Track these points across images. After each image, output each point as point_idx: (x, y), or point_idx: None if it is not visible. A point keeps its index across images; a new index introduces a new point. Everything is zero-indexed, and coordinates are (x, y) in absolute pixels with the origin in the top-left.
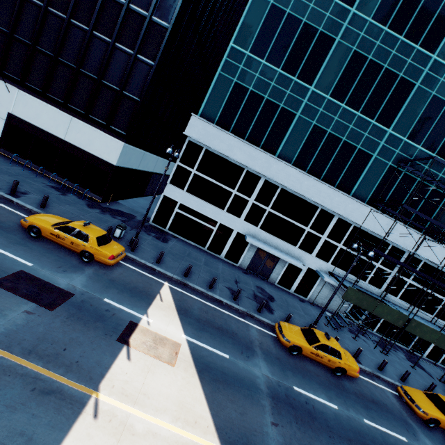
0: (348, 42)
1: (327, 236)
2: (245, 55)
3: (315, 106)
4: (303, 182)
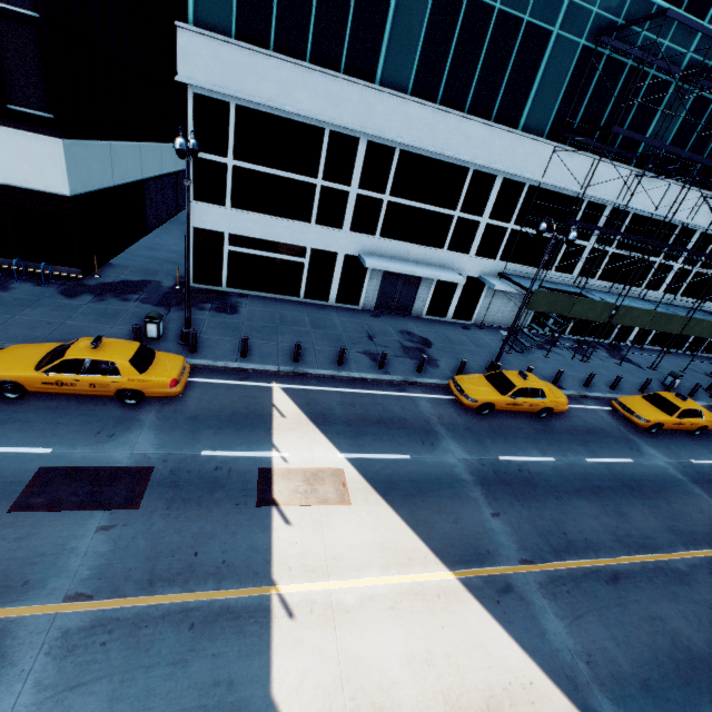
0: None
1: (488, 216)
2: None
3: None
4: (437, 127)
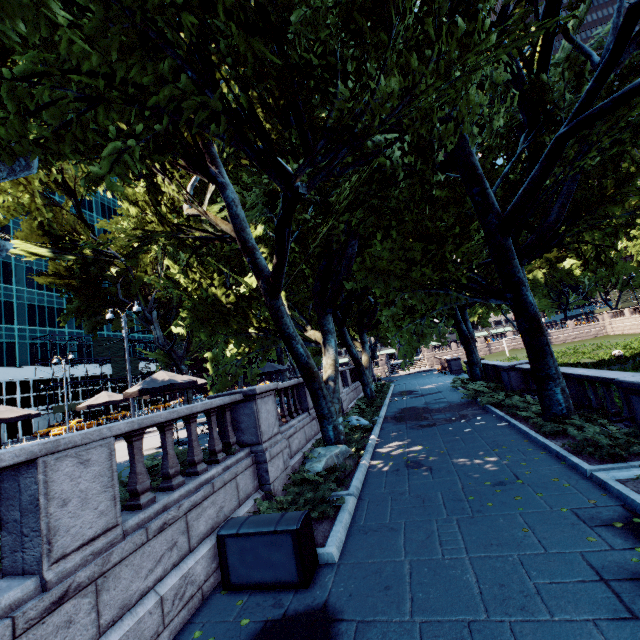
0: None
1: (20, 394)
2: None
3: None
4: None
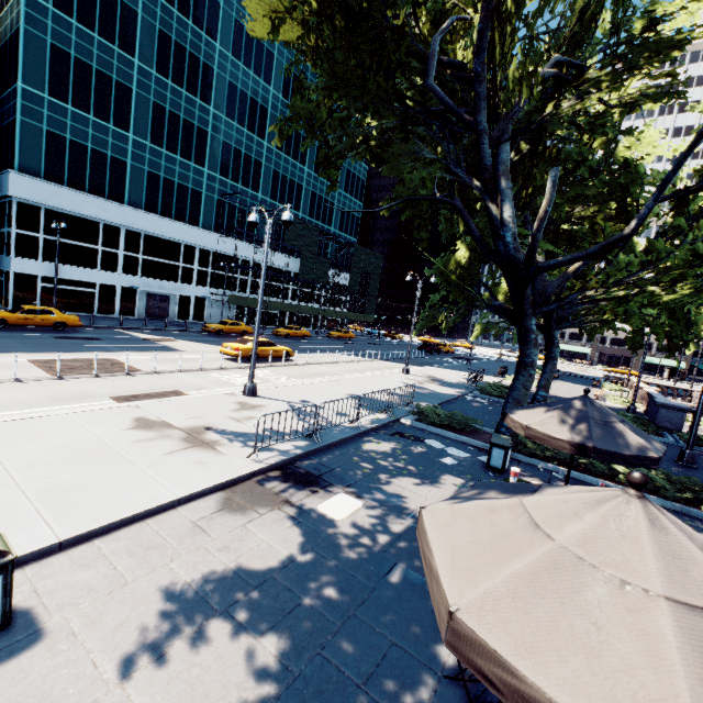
0: (145, 93)
1: (198, 265)
2: (44, 99)
3: (141, 153)
4: (161, 225)
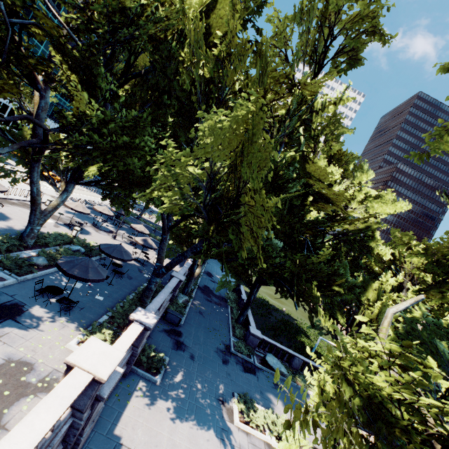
0: None
1: (7, 115)
2: None
3: None
4: None
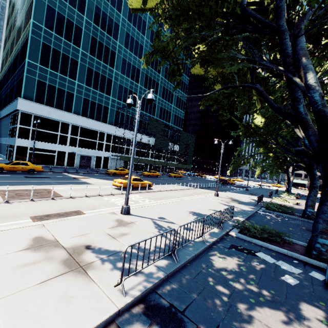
0: (84, 63)
1: (105, 142)
2: (37, 66)
3: (81, 89)
4: (89, 122)
